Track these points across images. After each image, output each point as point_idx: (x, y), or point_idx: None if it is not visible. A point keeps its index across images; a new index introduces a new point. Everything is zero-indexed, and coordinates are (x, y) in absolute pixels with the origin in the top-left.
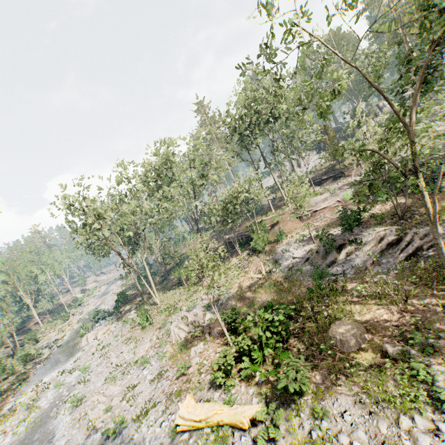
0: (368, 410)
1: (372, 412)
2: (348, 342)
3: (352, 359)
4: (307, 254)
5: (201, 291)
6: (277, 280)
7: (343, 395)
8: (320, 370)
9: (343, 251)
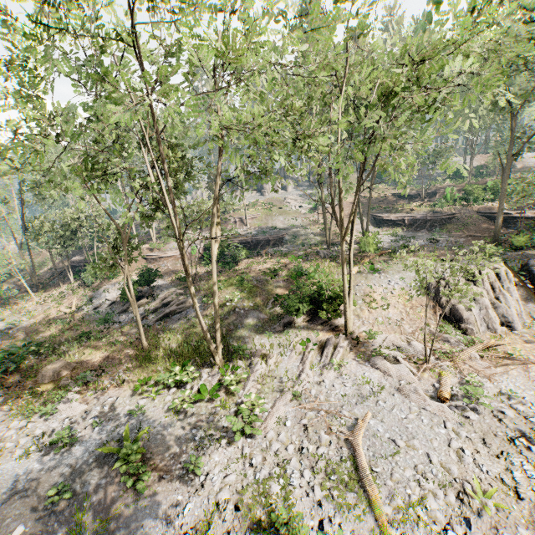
0: (5, 420)
1: (5, 421)
2: (46, 376)
3: (37, 388)
4: (117, 299)
5: (2, 316)
6: (75, 318)
7: (2, 411)
8: (9, 395)
9: (137, 302)
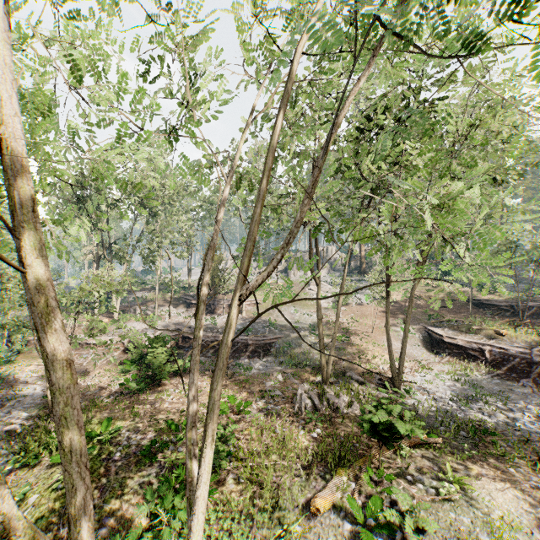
0: None
1: None
2: None
3: None
4: None
5: None
6: None
7: None
8: None
9: None
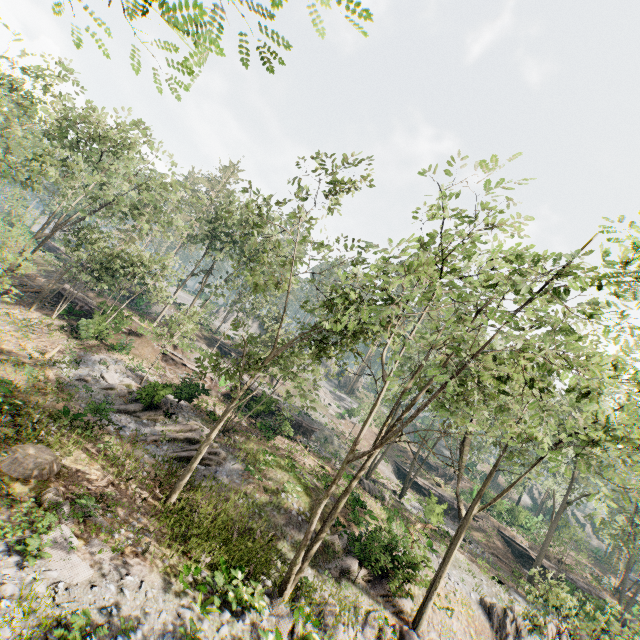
0: None
1: None
2: (21, 465)
3: (0, 479)
4: (118, 385)
5: None
6: (49, 375)
7: None
8: None
9: (151, 412)
